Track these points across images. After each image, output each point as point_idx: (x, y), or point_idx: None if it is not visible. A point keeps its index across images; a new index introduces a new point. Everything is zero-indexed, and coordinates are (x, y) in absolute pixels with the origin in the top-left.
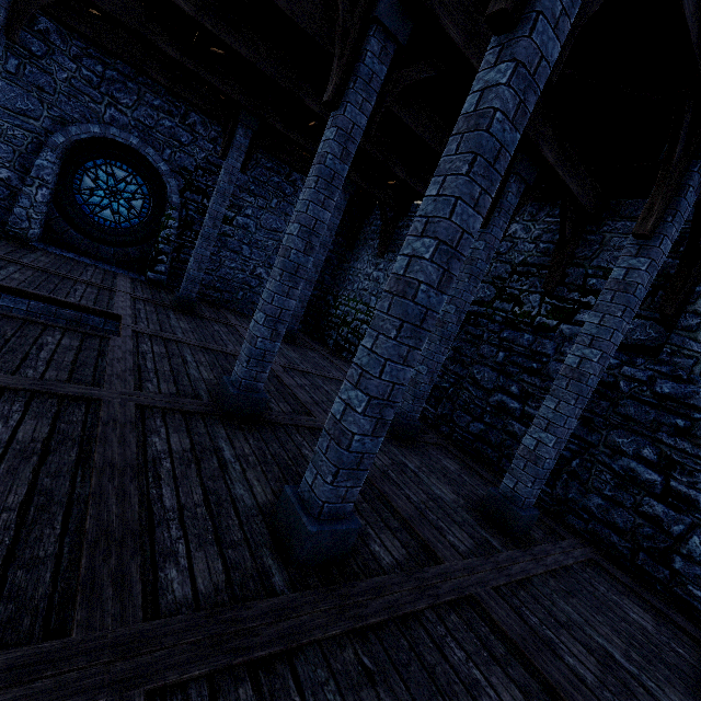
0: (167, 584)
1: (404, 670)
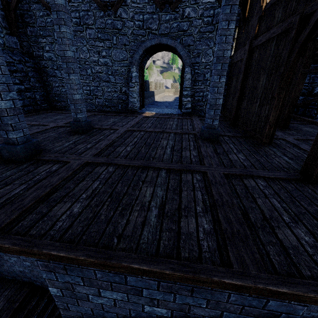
0: (114, 131)
1: (92, 124)
